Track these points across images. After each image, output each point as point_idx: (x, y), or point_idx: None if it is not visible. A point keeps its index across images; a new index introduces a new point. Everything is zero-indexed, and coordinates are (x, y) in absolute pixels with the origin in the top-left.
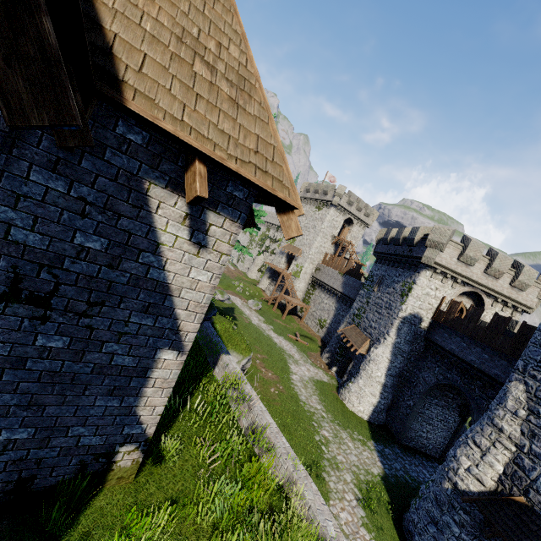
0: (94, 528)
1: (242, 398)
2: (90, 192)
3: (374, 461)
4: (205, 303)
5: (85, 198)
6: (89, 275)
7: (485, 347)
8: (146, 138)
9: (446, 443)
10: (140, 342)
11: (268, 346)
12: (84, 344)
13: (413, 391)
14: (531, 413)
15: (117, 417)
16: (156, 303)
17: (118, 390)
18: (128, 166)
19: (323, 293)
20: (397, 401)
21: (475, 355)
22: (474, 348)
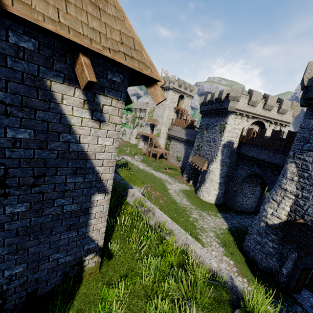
0: (83, 305)
1: (147, 210)
2: (6, 95)
3: (222, 222)
4: (113, 159)
5: (3, 101)
6: (27, 158)
7: (270, 149)
8: (36, 44)
9: (256, 204)
10: (78, 194)
11: (152, 178)
12: (41, 204)
13: (235, 182)
14: (300, 177)
15: (78, 241)
16: (81, 166)
17: (73, 226)
18: (28, 69)
19: (175, 142)
20: (228, 189)
21: (265, 155)
22: (264, 151)
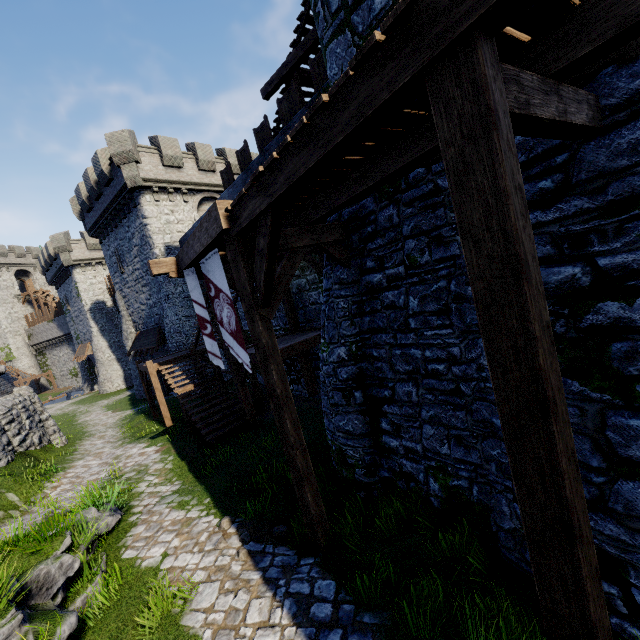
0: None
1: None
2: None
3: (125, 394)
4: None
5: None
6: None
7: None
8: None
9: None
10: None
11: None
12: None
13: None
14: (124, 299)
15: None
16: None
17: None
18: None
19: (54, 350)
20: None
21: None
22: None
